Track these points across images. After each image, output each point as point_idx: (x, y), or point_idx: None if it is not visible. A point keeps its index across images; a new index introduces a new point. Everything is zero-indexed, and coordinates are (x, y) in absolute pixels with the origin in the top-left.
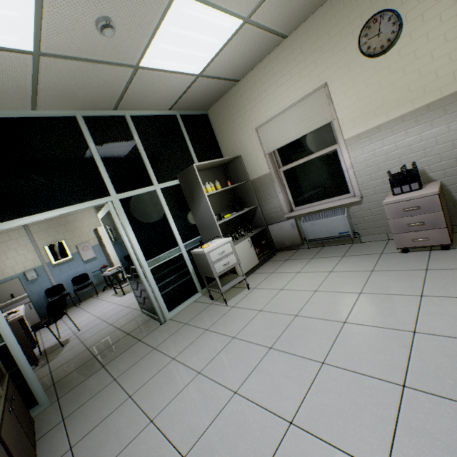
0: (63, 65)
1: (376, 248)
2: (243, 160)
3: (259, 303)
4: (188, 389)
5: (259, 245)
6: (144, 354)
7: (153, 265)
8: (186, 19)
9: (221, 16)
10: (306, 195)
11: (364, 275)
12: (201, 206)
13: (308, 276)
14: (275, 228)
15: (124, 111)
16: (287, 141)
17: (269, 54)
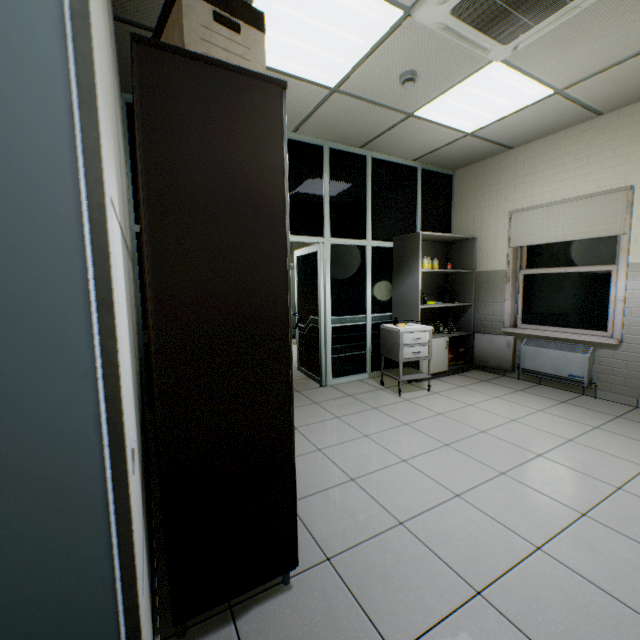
0: (347, 102)
1: (613, 410)
2: (476, 244)
3: (439, 407)
4: (355, 442)
5: (454, 352)
6: (305, 403)
7: (335, 324)
8: (490, 82)
9: (531, 84)
10: (543, 314)
11: (582, 428)
12: (408, 281)
13: (508, 405)
14: (483, 340)
15: (367, 151)
16: (546, 239)
17: (568, 128)
